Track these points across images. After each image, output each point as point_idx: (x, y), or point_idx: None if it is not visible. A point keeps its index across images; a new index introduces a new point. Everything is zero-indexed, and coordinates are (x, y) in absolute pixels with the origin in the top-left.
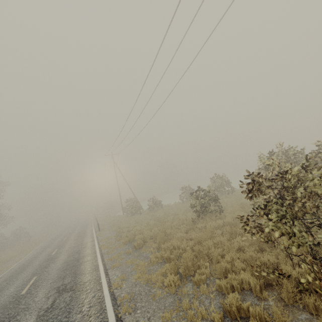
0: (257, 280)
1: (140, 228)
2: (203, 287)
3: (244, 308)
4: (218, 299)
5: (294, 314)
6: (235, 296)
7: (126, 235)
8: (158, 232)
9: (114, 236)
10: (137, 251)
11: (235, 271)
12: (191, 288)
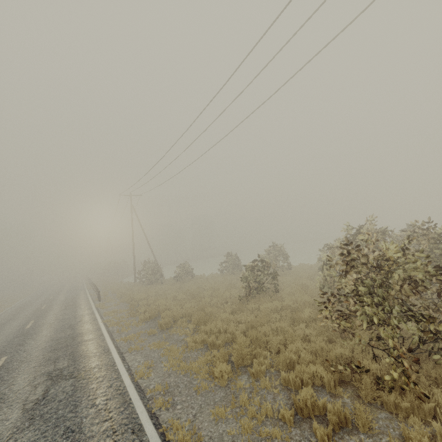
0: (332, 374)
1: (165, 302)
2: (265, 380)
3: (319, 405)
4: (283, 394)
5: (373, 413)
6: (309, 391)
7: (144, 309)
8: (193, 309)
9: (128, 309)
10: (164, 332)
11: (301, 364)
12: (247, 381)
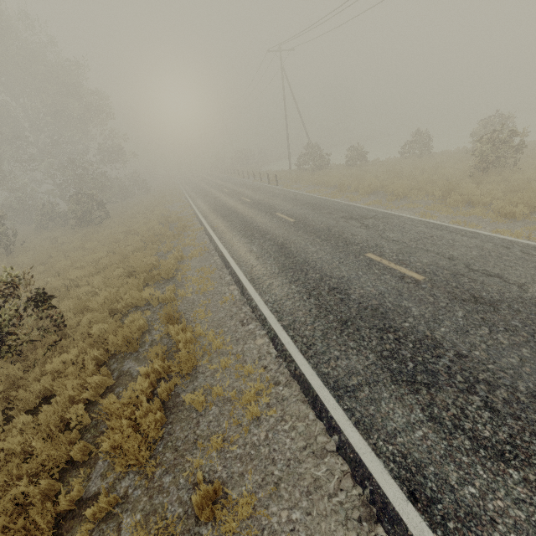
0: None
1: (376, 180)
2: None
3: None
4: None
5: None
6: None
7: (354, 187)
8: (422, 183)
9: (338, 186)
10: (403, 200)
11: None
12: None
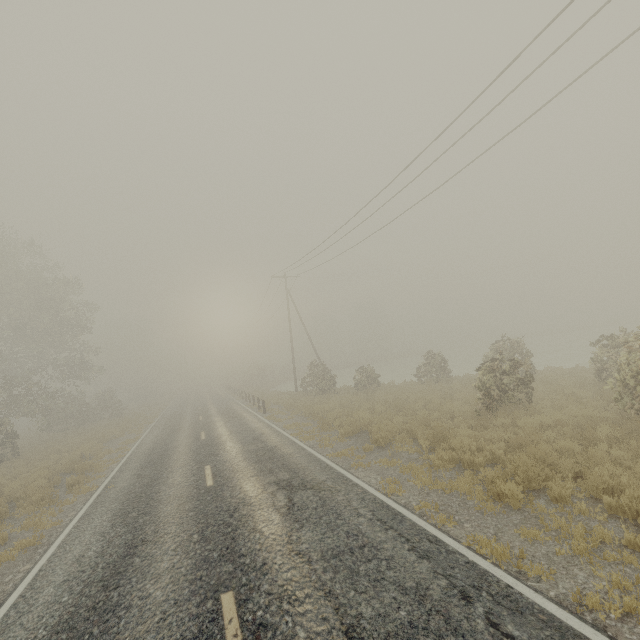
0: None
1: (365, 415)
2: (579, 504)
3: None
4: (613, 522)
5: None
6: None
7: (338, 423)
8: (413, 423)
9: (318, 422)
10: (385, 450)
11: (624, 492)
12: (548, 506)
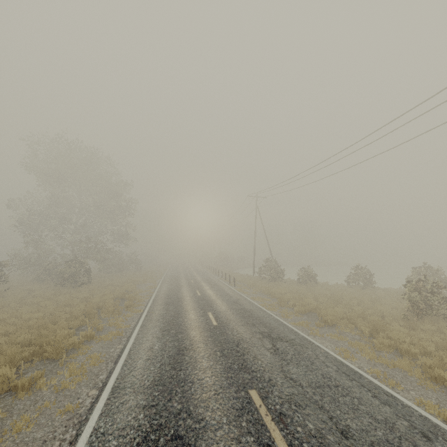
0: None
1: (313, 301)
2: None
3: None
4: None
5: None
6: None
7: (292, 303)
8: (353, 314)
9: (278, 299)
10: (332, 328)
11: None
12: None
